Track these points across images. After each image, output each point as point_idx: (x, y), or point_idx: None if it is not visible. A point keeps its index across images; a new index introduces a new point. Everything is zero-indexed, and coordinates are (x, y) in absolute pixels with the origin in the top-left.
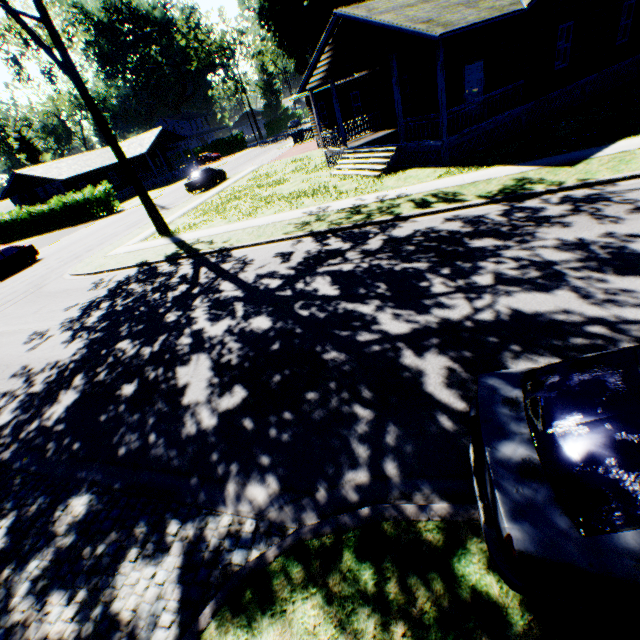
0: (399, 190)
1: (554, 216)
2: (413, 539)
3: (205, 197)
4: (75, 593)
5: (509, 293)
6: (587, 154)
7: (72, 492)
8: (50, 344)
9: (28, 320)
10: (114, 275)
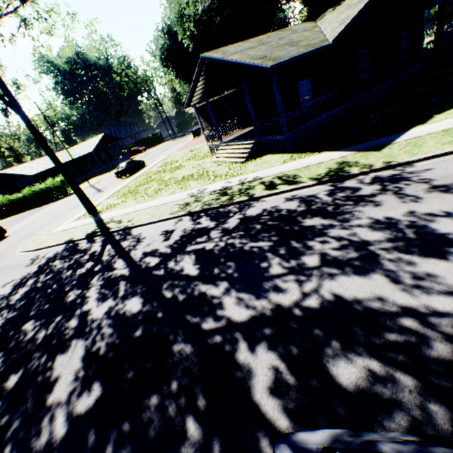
0: (255, 173)
1: (367, 195)
2: None
3: (128, 181)
4: None
5: (332, 276)
6: (389, 140)
7: None
8: None
9: None
10: (48, 251)
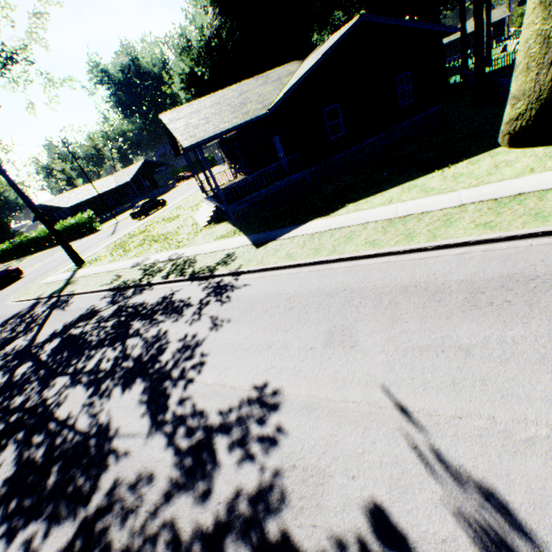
0: (186, 250)
1: (189, 305)
2: None
3: (135, 226)
4: None
5: (81, 382)
6: (282, 234)
7: None
8: None
9: None
10: (21, 306)
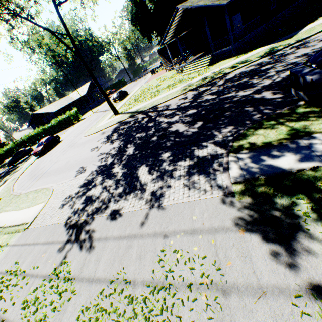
0: (219, 68)
1: (290, 53)
2: (282, 114)
3: (124, 101)
4: (185, 160)
5: (283, 73)
6: (295, 33)
7: (160, 155)
8: (104, 147)
9: (83, 149)
10: (108, 129)
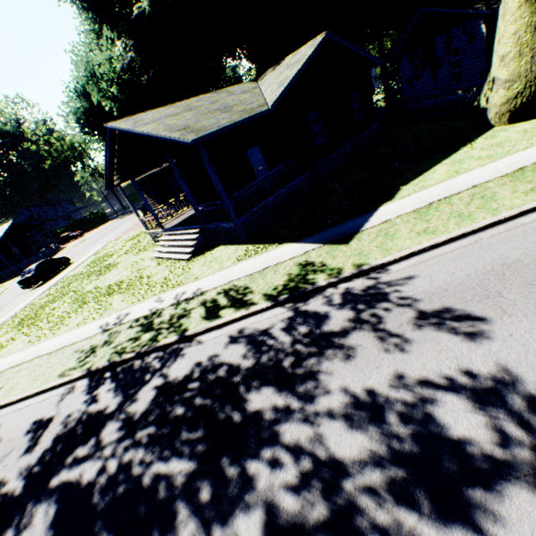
0: (198, 283)
1: (338, 332)
2: None
3: (36, 294)
4: None
5: None
6: (358, 225)
7: None
8: None
9: None
10: None
